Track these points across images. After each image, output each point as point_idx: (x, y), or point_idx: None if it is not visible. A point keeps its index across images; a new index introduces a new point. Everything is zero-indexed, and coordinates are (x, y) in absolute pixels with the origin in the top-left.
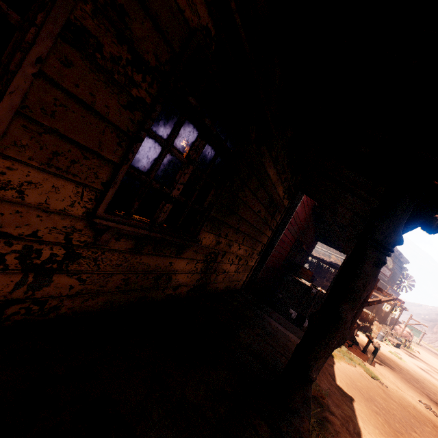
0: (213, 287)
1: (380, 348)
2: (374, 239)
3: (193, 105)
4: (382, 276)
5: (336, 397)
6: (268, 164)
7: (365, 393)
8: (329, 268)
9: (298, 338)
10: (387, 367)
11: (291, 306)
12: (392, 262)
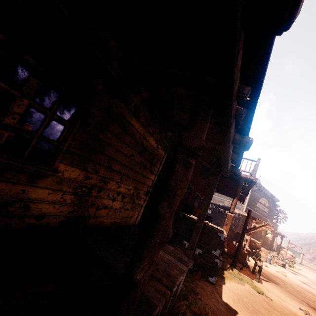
0: (95, 220)
1: (268, 269)
2: (181, 145)
3: (2, 39)
4: (262, 212)
5: (221, 312)
6: (128, 115)
7: (250, 306)
8: (224, 211)
9: (174, 259)
10: (273, 283)
11: (184, 238)
12: (267, 201)
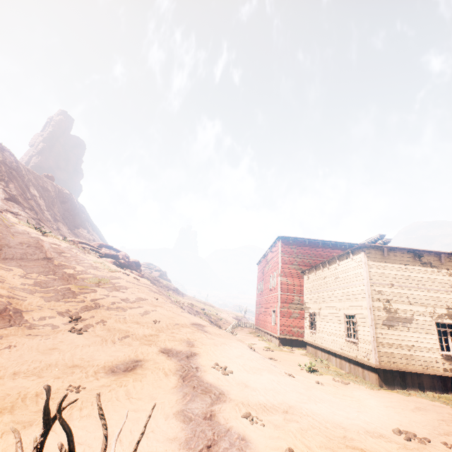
0: None
1: None
2: None
3: None
4: None
5: None
6: None
7: None
8: None
9: None
10: None
11: None
12: None
